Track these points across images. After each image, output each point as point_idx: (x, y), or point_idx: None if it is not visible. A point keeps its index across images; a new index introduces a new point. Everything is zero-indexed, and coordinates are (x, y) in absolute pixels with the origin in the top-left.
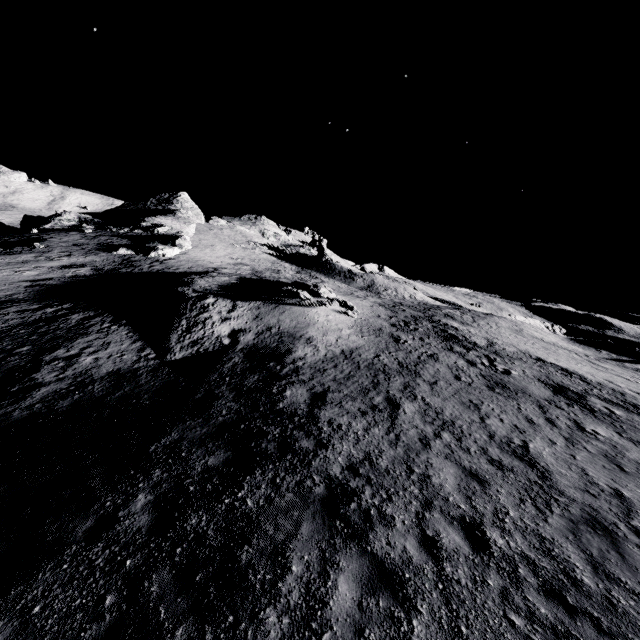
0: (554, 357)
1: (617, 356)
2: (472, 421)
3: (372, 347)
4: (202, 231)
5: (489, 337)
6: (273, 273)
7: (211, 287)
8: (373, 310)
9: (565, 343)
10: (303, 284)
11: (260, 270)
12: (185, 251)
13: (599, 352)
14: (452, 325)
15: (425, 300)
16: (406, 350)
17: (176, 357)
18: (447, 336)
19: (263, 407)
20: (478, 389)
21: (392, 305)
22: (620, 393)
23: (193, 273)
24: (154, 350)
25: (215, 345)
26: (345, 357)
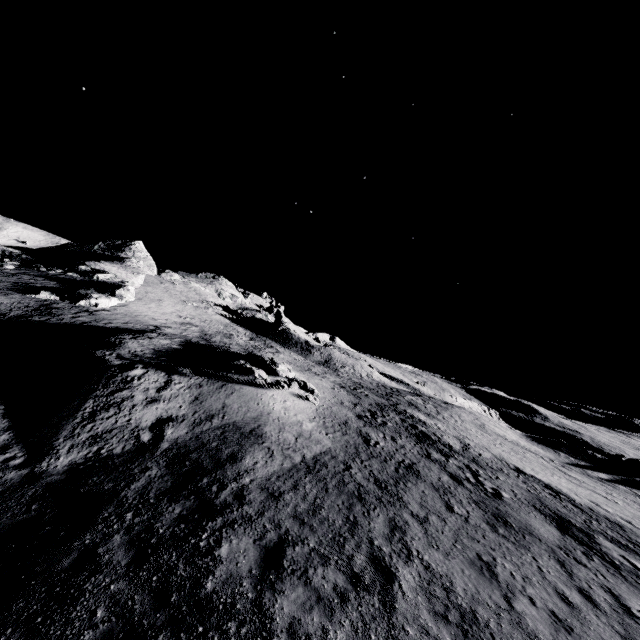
0: (529, 465)
1: (575, 460)
2: (497, 607)
3: (340, 451)
4: (151, 283)
5: (459, 436)
6: (224, 337)
7: (144, 352)
8: (335, 394)
9: (525, 442)
10: (259, 358)
11: (210, 333)
12: (125, 303)
13: (558, 454)
14: (419, 418)
15: (382, 380)
16: (380, 457)
17: (58, 464)
18: (419, 435)
19: (177, 592)
20: (479, 529)
21: (353, 387)
22: (618, 525)
23: (126, 331)
24: (25, 450)
25: (127, 442)
26: (307, 469)
